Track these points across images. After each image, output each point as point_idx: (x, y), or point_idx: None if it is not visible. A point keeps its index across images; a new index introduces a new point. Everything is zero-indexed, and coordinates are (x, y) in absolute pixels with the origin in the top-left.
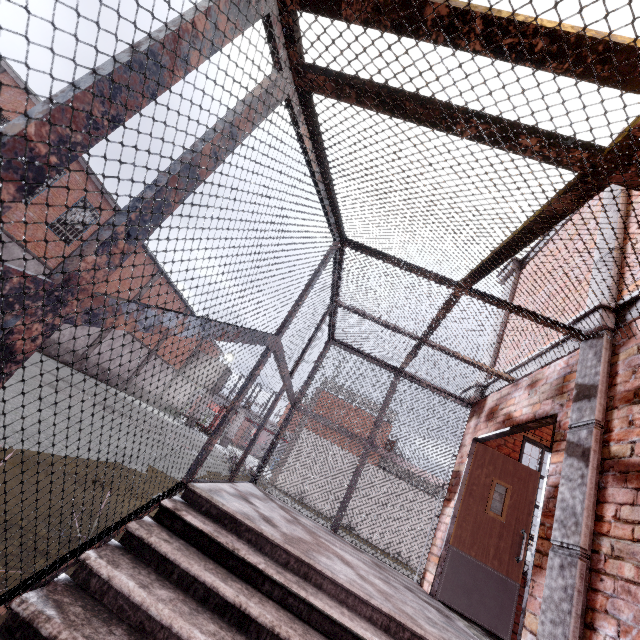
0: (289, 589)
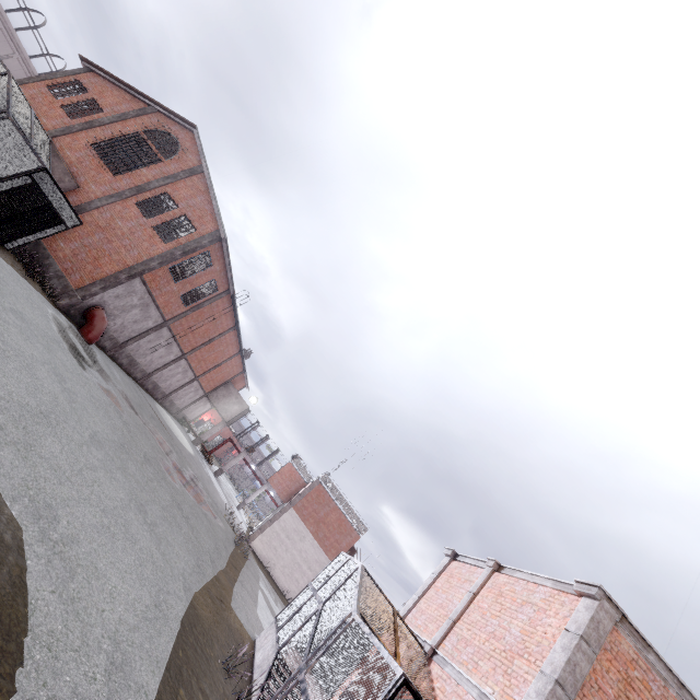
0: None
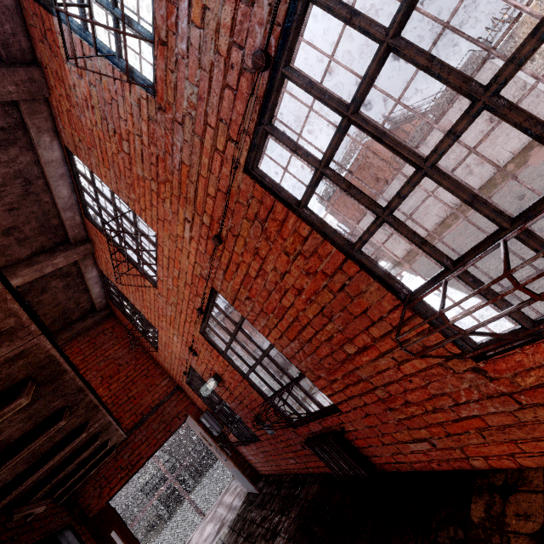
0: None
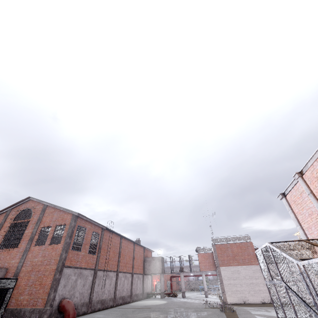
0: None
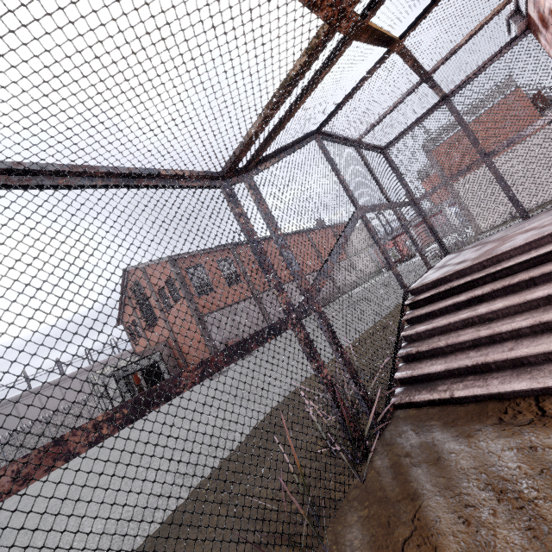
0: (490, 273)
